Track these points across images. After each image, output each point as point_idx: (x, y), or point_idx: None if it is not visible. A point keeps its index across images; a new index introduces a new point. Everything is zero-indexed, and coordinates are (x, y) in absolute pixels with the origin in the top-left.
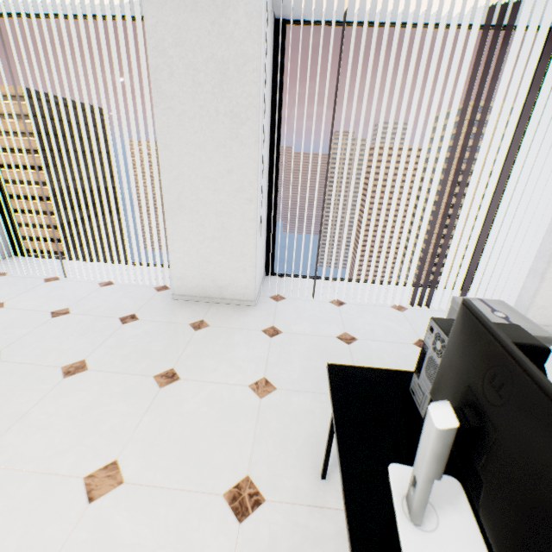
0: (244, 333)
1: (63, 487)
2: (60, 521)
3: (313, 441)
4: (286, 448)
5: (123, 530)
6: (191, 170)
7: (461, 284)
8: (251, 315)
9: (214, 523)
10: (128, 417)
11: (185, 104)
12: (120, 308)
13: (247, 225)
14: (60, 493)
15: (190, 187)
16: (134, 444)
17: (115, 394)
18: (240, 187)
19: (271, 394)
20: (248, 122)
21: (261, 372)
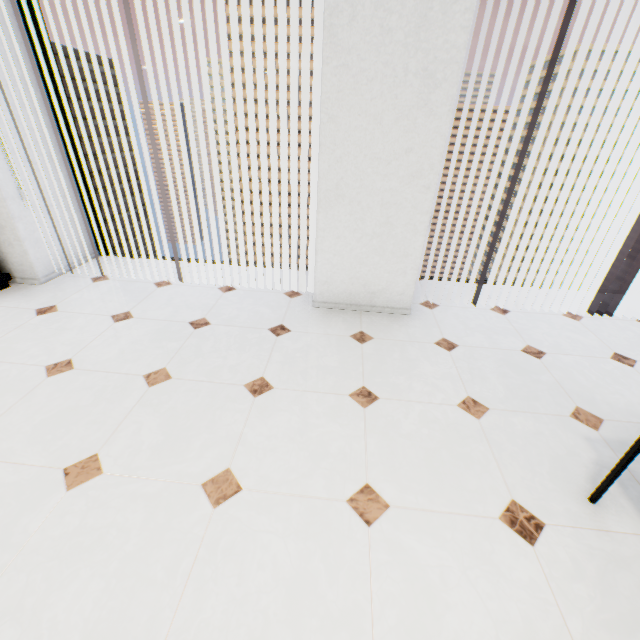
0: (416, 346)
1: (331, 511)
2: (351, 543)
3: (560, 464)
4: (536, 471)
5: (420, 552)
6: (358, 149)
7: (633, 287)
8: (411, 325)
9: (506, 546)
10: (350, 440)
11: (365, 60)
12: (261, 318)
13: (417, 219)
14: (333, 517)
15: (354, 171)
16: (376, 467)
17: (320, 415)
18: (417, 171)
19: (486, 415)
20: (444, 84)
21: (462, 390)
